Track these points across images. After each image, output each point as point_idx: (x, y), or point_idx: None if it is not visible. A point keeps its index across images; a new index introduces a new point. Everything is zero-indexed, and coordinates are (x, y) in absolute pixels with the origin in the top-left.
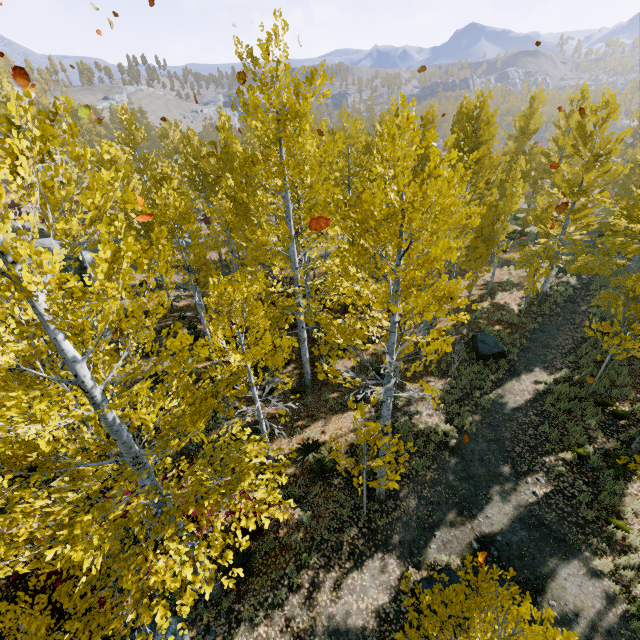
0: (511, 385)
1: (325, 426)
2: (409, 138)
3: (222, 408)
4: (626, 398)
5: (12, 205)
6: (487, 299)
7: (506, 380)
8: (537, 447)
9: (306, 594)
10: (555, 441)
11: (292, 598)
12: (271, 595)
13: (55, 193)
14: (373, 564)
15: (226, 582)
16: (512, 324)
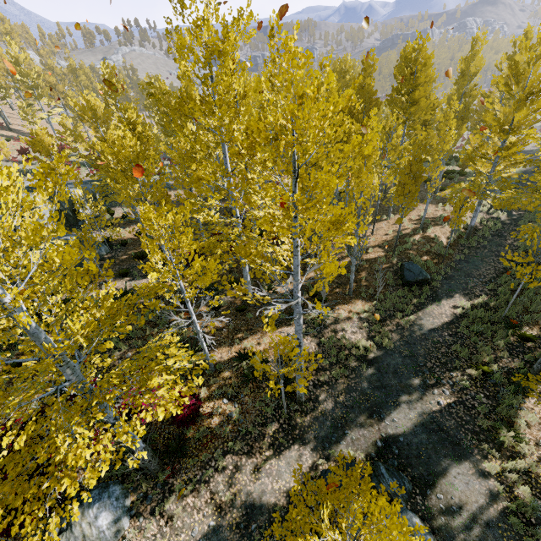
0: (431, 309)
1: (261, 338)
2: (287, 61)
3: (135, 318)
4: (536, 323)
5: (21, 151)
6: (419, 232)
7: (427, 304)
8: (447, 363)
9: (229, 474)
10: (464, 359)
11: (217, 477)
12: (200, 473)
13: (43, 138)
14: (289, 454)
15: (131, 462)
16: (439, 255)
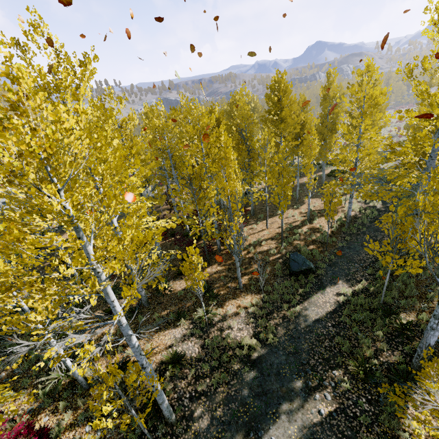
0: (316, 297)
1: (146, 344)
2: None
3: None
4: (413, 308)
5: None
6: (307, 224)
7: (313, 293)
8: (330, 359)
9: None
10: (346, 353)
11: None
12: None
13: None
14: None
15: None
16: (324, 243)
